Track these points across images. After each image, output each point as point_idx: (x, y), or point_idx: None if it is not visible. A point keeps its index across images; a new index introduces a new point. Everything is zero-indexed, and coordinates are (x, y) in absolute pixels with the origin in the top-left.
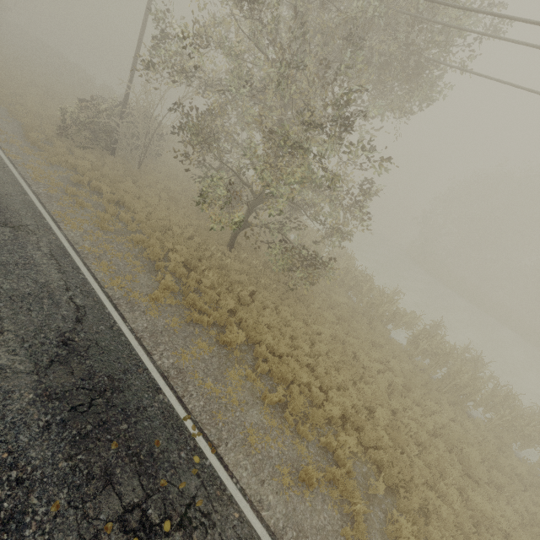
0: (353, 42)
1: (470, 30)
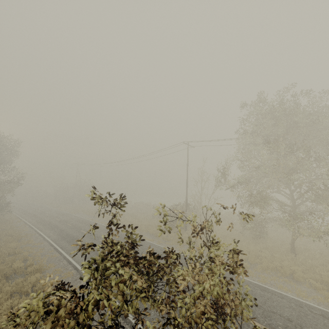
0: None
1: None
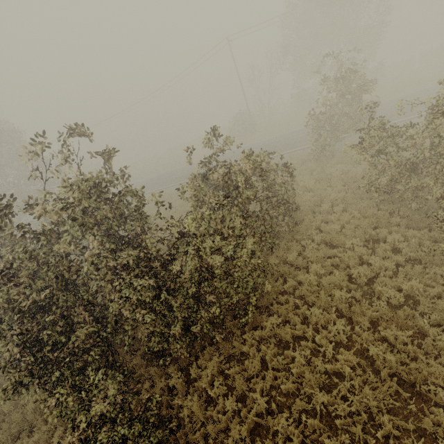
0: None
1: None
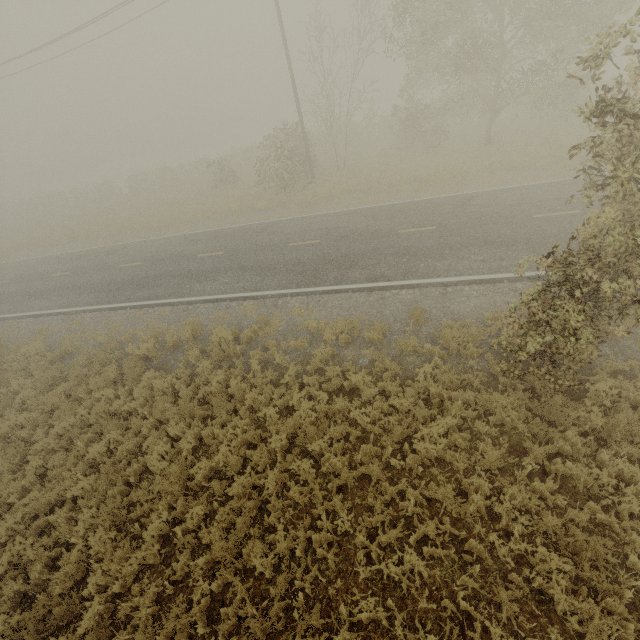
0: None
1: None
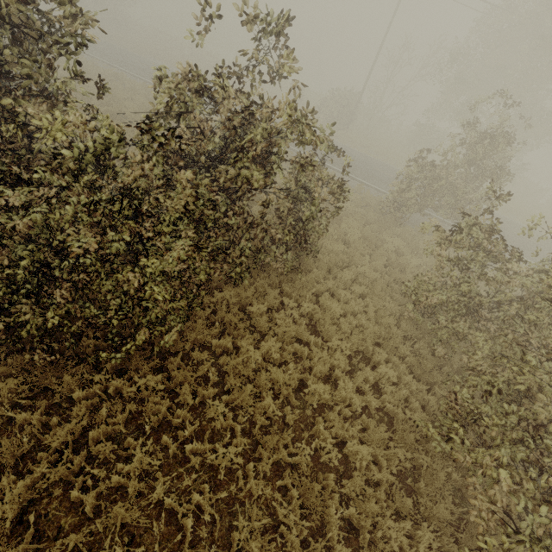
0: None
1: None
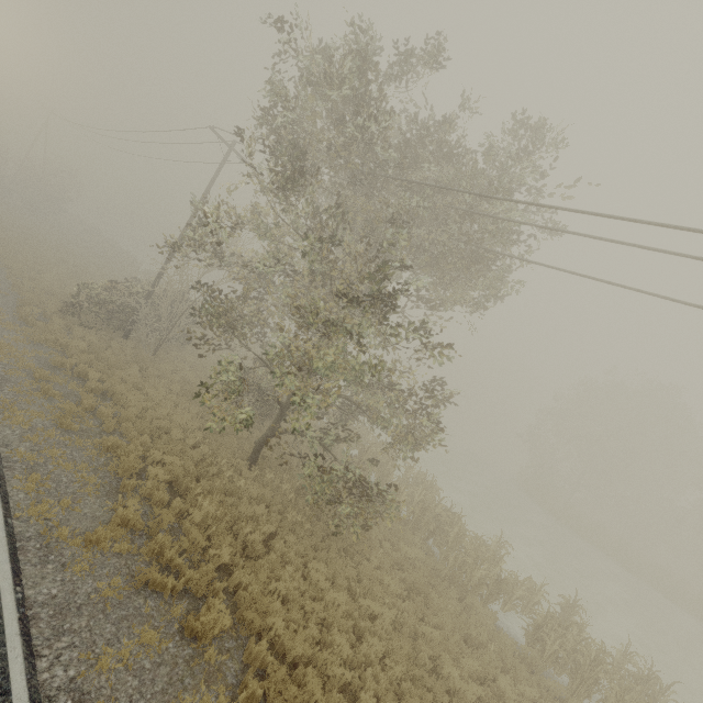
0: (395, 226)
1: (519, 222)
